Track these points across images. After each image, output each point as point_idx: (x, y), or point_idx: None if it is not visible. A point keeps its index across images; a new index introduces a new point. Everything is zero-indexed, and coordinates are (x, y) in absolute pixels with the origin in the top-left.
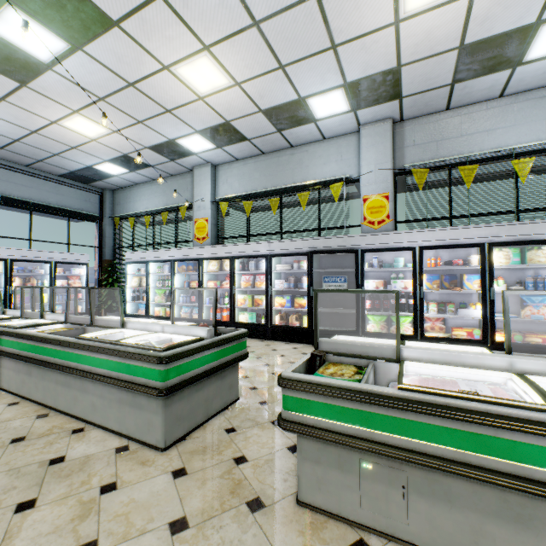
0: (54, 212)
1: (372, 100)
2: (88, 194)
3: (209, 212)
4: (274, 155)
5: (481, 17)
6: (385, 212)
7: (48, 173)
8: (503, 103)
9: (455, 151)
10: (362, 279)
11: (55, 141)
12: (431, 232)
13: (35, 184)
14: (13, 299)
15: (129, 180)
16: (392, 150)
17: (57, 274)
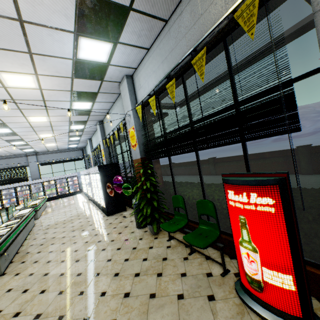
0: (68, 161)
1: (83, 123)
2: (78, 151)
3: (91, 156)
4: (95, 134)
5: (59, 114)
6: (104, 155)
7: (65, 150)
8: (111, 111)
9: (110, 131)
10: (92, 183)
11: (52, 147)
12: (92, 169)
13: (62, 154)
14: (58, 190)
15: (82, 145)
16: (100, 133)
17: (68, 180)
